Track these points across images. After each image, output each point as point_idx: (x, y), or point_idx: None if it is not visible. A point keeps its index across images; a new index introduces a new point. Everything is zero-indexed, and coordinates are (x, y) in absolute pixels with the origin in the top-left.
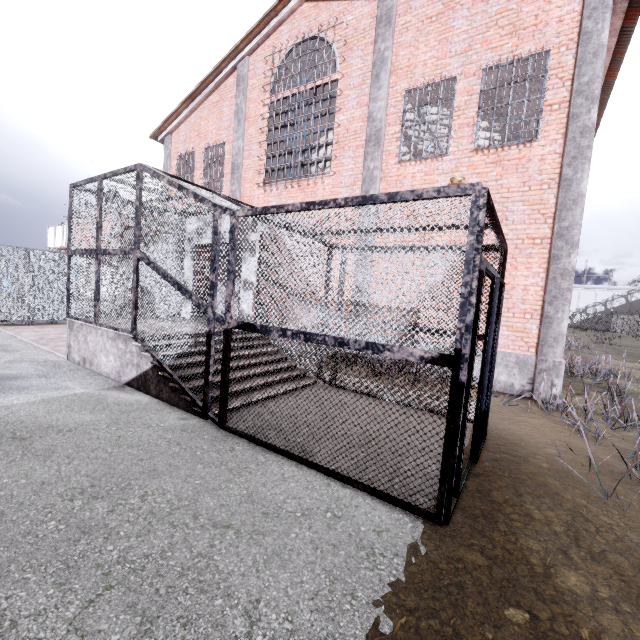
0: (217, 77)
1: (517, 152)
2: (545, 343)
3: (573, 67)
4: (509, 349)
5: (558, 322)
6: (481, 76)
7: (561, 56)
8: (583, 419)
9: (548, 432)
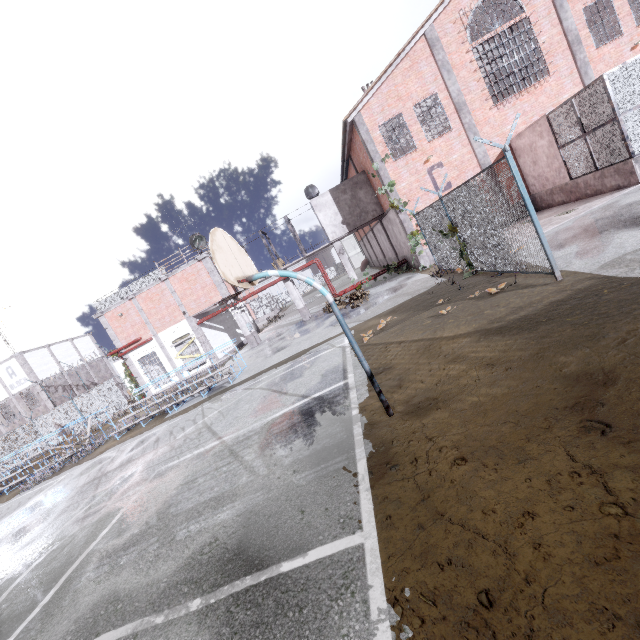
0: (408, 46)
1: None
2: None
3: None
4: None
5: None
6: None
7: None
8: None
9: None
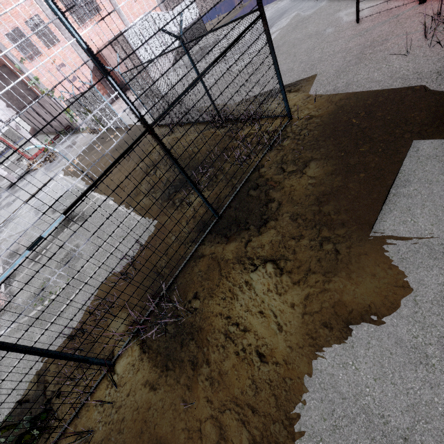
0: None
1: None
2: None
3: None
4: None
5: None
6: None
7: None
8: None
9: None
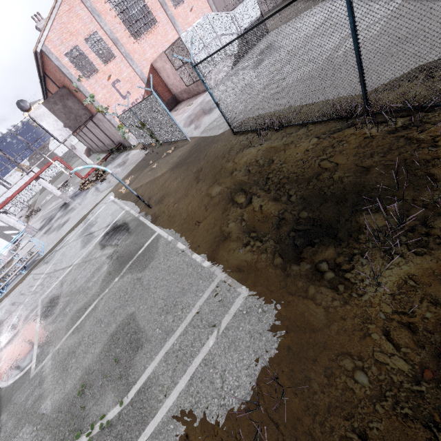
0: None
1: None
2: None
3: None
4: None
5: None
6: None
7: None
8: None
9: None
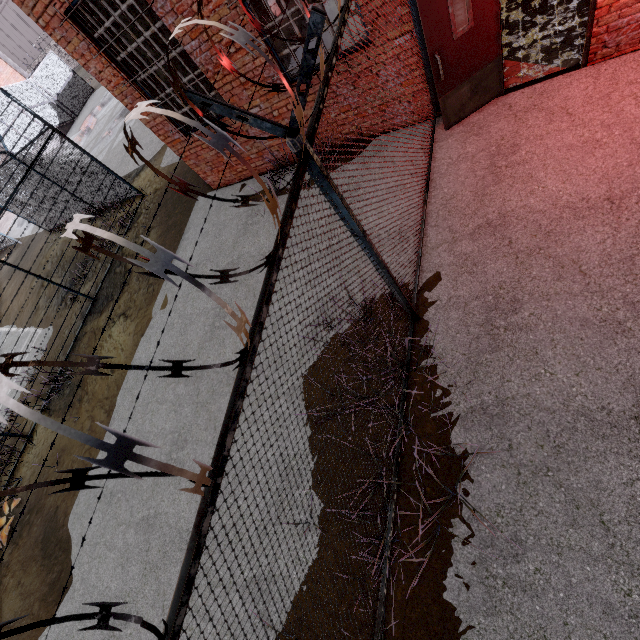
0: None
1: None
2: None
3: None
4: None
5: None
6: None
7: None
8: None
9: None
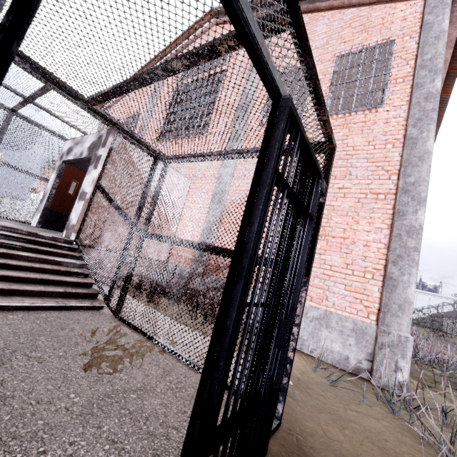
0: None
1: (363, 116)
2: (388, 310)
3: (416, 50)
4: (346, 312)
5: (404, 286)
6: (335, 61)
7: (405, 43)
8: (443, 432)
9: (390, 455)
